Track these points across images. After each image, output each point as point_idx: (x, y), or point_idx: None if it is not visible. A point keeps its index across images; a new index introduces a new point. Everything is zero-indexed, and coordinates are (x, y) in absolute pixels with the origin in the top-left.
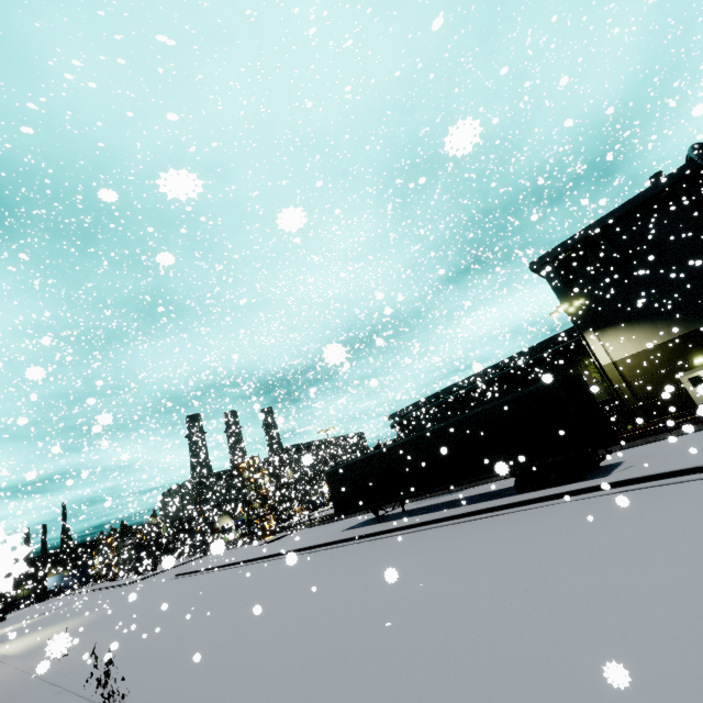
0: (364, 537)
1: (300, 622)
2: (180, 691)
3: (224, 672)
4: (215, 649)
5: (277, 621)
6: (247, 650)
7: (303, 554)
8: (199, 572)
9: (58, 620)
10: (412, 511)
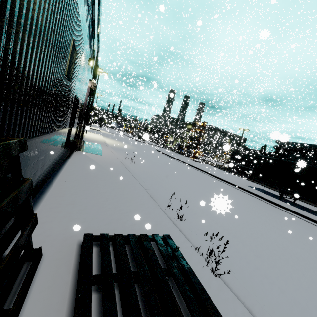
0: (276, 204)
1: (313, 277)
2: (243, 276)
3: (279, 291)
4: (234, 238)
5: (274, 249)
6: (278, 272)
7: (227, 184)
8: (167, 155)
9: (118, 139)
10: (305, 208)
